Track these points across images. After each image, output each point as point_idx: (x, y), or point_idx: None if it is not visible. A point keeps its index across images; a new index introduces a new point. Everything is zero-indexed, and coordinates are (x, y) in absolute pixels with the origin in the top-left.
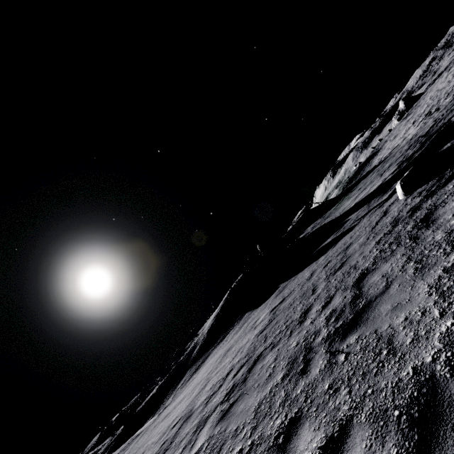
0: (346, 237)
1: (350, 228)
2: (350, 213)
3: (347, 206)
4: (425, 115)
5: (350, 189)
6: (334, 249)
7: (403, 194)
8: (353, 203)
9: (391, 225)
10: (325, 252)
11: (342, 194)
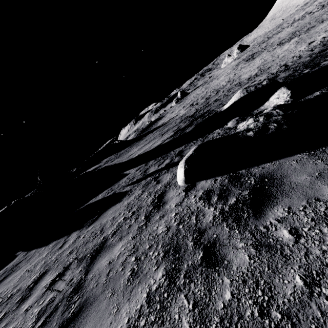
0: (111, 211)
1: (121, 194)
2: (131, 166)
3: (134, 153)
4: (190, 105)
5: (141, 137)
6: (90, 229)
7: (184, 181)
8: (137, 154)
9: (165, 266)
10: (84, 222)
11: (136, 138)
